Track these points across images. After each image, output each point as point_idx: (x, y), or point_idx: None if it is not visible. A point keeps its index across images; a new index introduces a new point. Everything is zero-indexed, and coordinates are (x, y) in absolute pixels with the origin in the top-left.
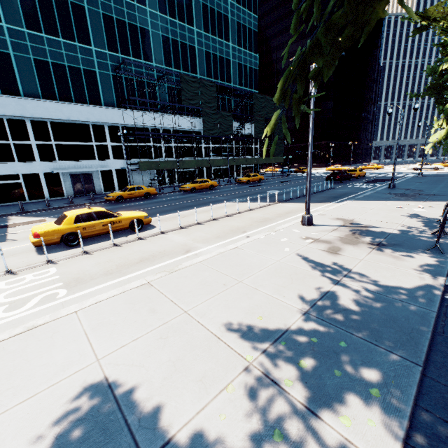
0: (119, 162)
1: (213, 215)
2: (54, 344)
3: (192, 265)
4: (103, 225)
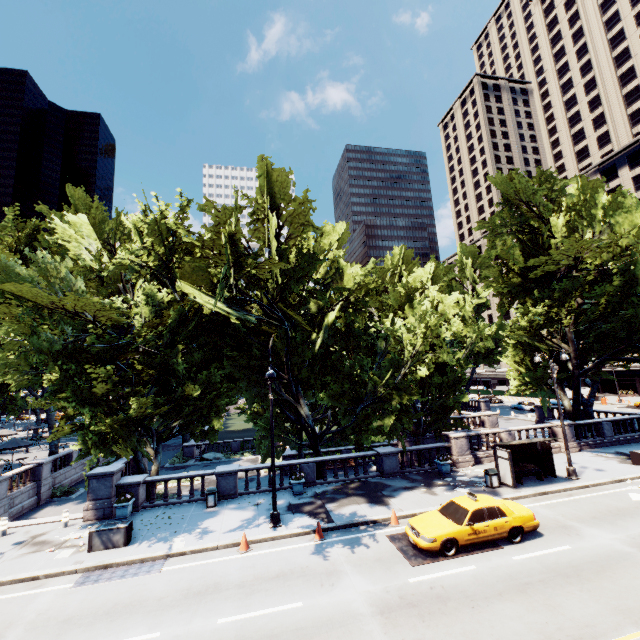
0: None
1: None
2: None
3: None
4: None
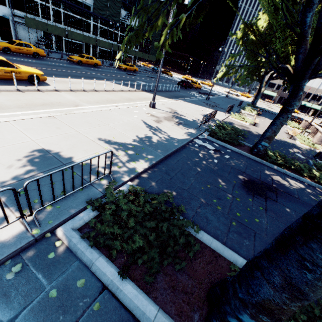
0: (0, 7)
1: (95, 88)
2: (2, 132)
3: (80, 113)
4: (4, 72)
